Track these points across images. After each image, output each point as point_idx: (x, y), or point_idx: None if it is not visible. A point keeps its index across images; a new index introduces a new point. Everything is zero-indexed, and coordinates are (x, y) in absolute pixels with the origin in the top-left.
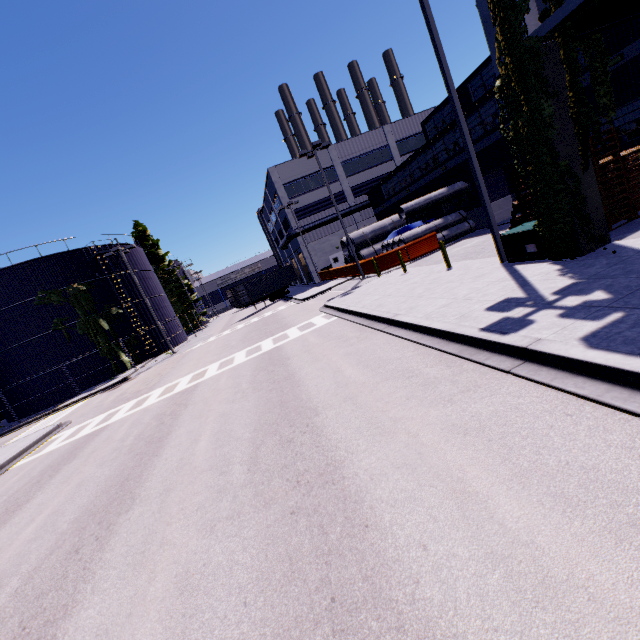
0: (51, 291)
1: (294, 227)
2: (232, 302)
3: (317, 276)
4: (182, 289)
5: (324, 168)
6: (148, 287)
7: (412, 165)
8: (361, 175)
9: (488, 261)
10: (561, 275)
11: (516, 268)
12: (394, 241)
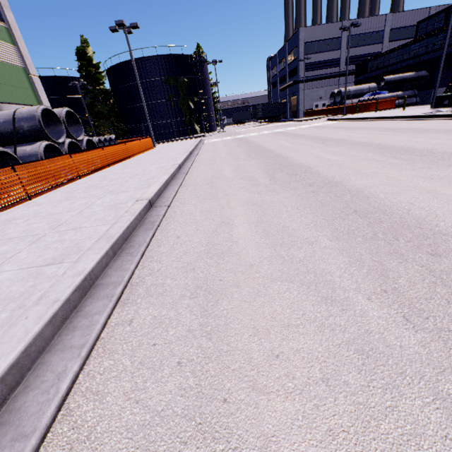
0: (171, 77)
1: (300, 76)
2: (251, 114)
3: (301, 114)
4: (213, 100)
5: (334, 37)
6: (209, 91)
7: (398, 52)
8: (356, 49)
9: (424, 109)
10: (451, 109)
11: (436, 109)
12: (368, 99)
